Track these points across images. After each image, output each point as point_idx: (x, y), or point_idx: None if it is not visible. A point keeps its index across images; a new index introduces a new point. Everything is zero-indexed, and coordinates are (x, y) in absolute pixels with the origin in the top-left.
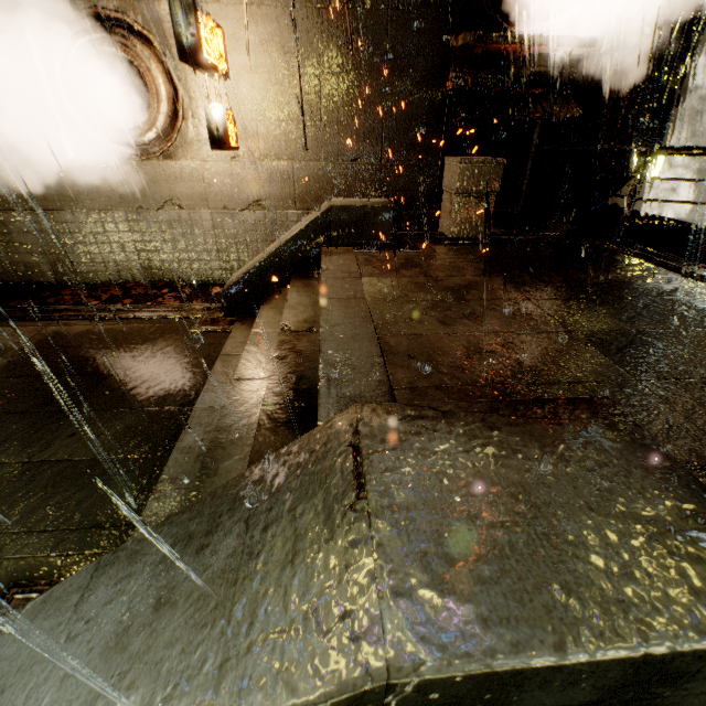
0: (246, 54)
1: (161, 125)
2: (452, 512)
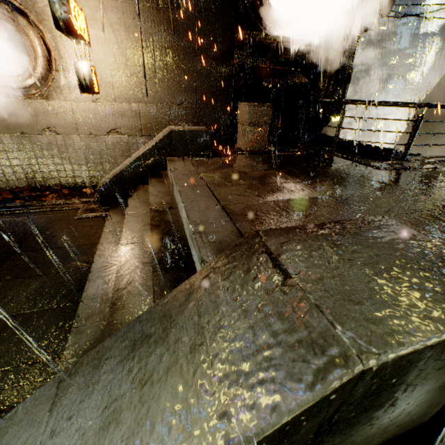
0: (102, 31)
1: (38, 74)
2: (344, 277)
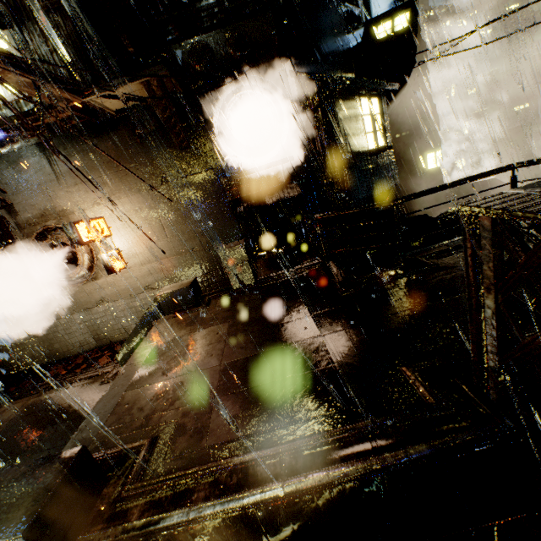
0: (120, 221)
1: (86, 266)
2: None
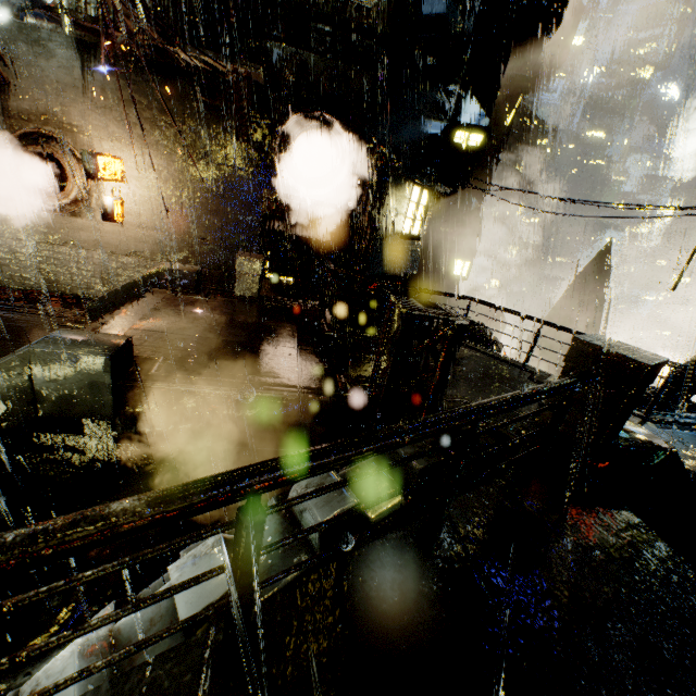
0: (137, 171)
1: (73, 197)
2: (61, 341)
